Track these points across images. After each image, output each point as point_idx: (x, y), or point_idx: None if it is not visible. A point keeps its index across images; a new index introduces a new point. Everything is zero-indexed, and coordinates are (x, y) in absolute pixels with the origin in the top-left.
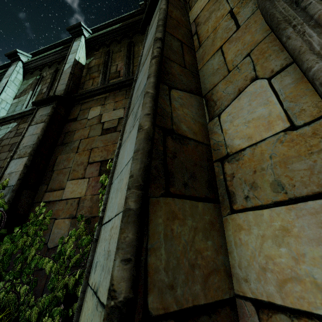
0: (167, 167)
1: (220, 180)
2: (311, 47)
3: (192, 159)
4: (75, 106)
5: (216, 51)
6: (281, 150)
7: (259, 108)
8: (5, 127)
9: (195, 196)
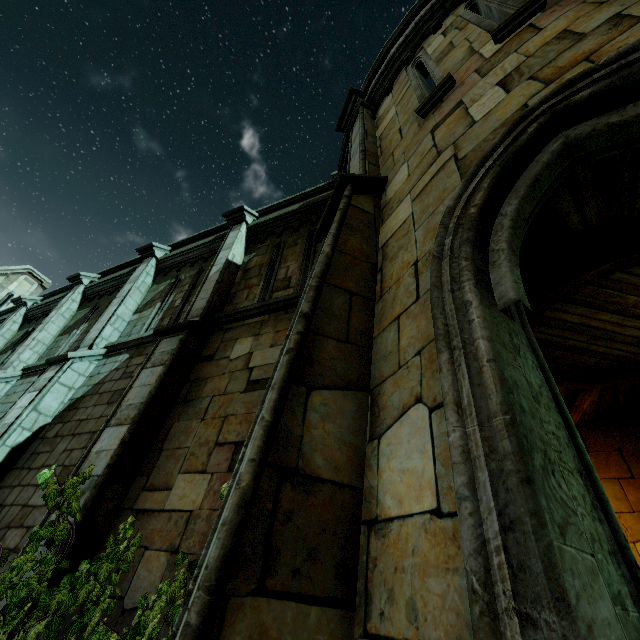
0: (271, 541)
1: (362, 562)
2: (461, 393)
3: (321, 520)
4: (216, 333)
5: (394, 319)
6: (424, 545)
7: (415, 455)
8: (113, 360)
9: (310, 594)
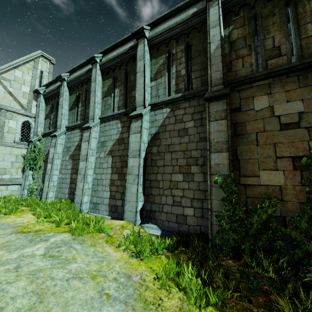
0: None
1: None
2: None
3: None
4: (231, 93)
5: None
6: None
7: None
8: (159, 112)
9: None
